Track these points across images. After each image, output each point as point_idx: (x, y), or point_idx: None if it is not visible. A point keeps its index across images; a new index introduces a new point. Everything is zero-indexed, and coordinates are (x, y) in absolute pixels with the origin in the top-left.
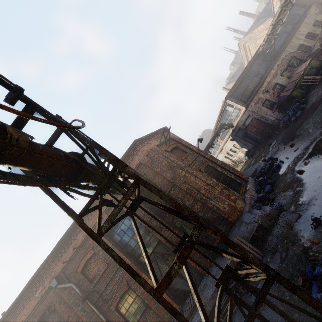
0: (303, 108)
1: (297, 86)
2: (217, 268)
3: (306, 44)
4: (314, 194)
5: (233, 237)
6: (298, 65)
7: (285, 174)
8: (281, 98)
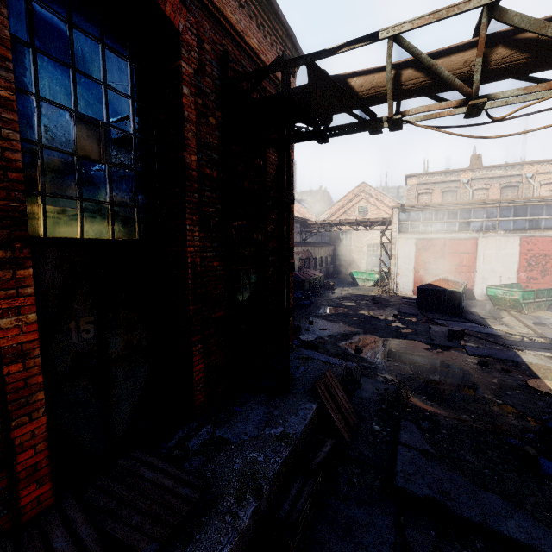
0: (311, 302)
1: (310, 281)
2: (267, 412)
3: (318, 262)
4: (403, 377)
5: (294, 371)
6: (306, 268)
7: (322, 342)
8: (294, 275)
